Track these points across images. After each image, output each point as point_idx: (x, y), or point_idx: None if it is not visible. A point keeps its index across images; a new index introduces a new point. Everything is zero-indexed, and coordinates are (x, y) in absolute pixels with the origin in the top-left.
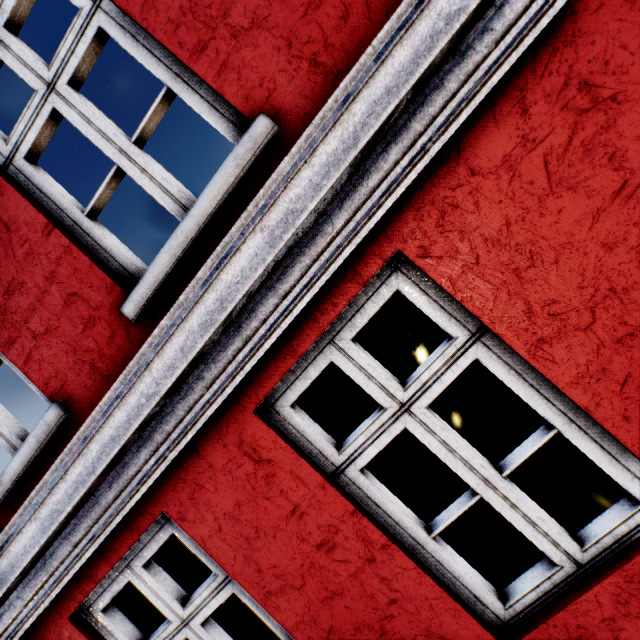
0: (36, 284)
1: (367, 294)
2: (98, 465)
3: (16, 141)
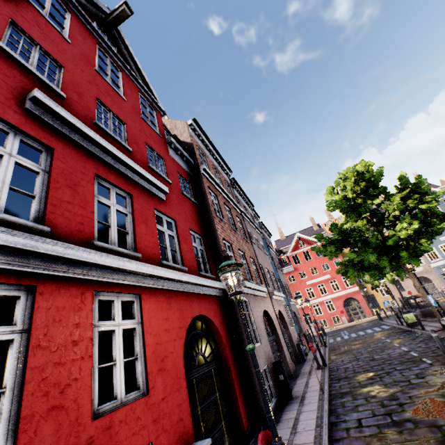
0: (78, 211)
1: (130, 296)
2: (67, 255)
3: (99, 197)
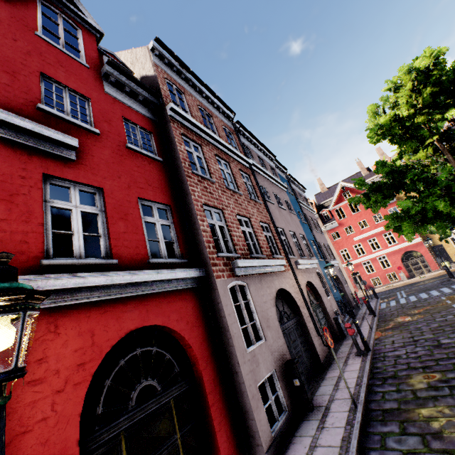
0: None
1: None
2: None
3: None
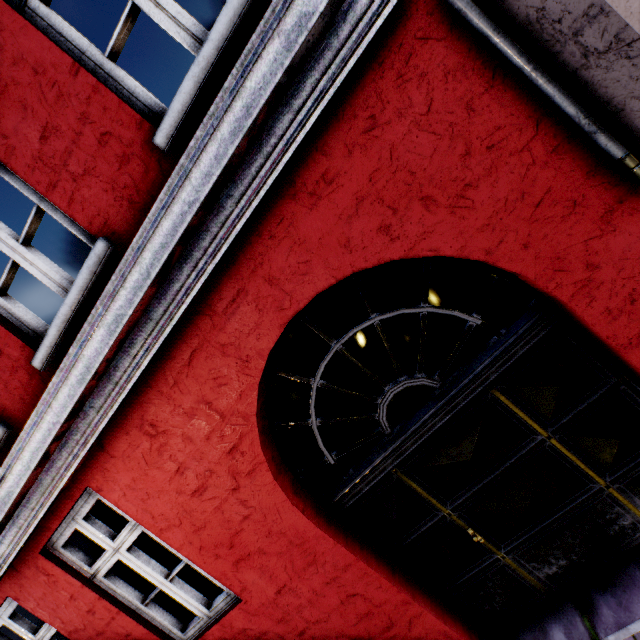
0: None
1: (85, 499)
2: None
3: None
